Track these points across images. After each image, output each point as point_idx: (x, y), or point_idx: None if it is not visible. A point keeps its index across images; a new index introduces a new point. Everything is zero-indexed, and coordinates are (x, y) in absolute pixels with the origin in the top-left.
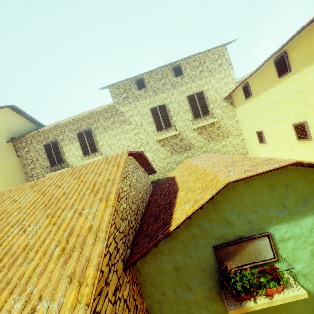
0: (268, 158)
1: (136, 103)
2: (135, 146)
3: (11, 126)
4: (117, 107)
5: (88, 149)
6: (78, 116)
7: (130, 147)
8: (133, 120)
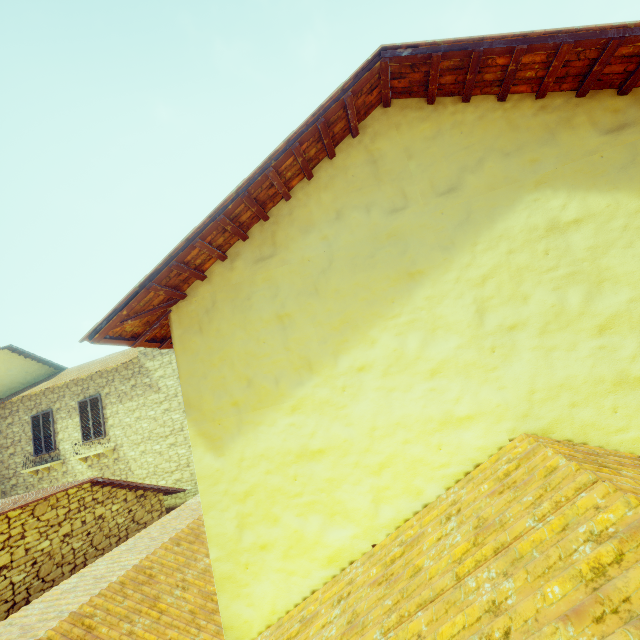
0: (78, 606)
1: (172, 356)
2: (161, 433)
3: (0, 379)
4: (143, 361)
5: (90, 430)
6: (87, 371)
7: (154, 434)
8: (163, 385)
